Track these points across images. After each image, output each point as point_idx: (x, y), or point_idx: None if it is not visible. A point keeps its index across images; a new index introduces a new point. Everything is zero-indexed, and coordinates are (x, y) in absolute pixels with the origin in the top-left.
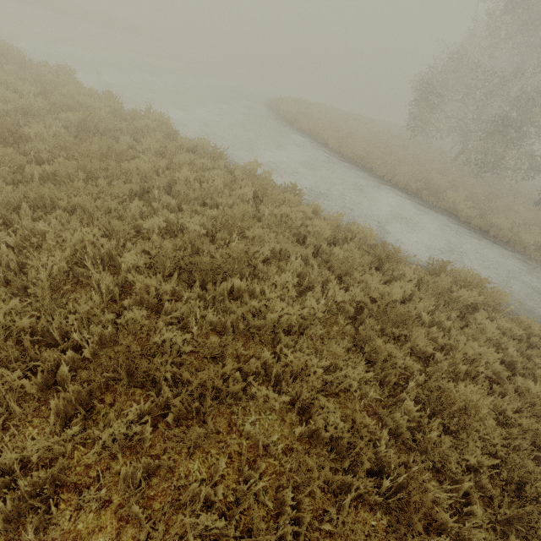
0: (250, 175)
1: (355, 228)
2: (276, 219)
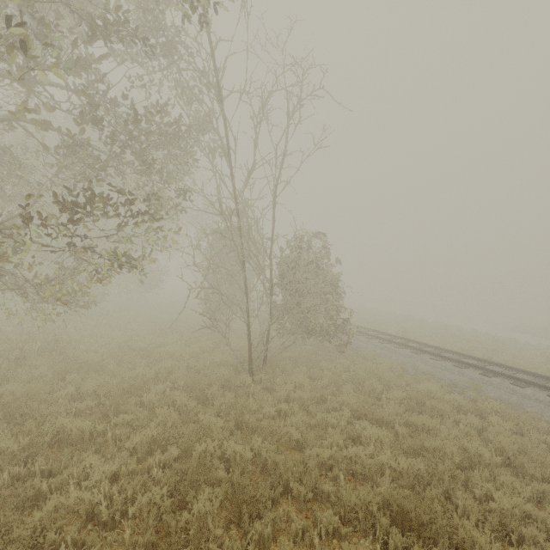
0: (471, 331)
1: (504, 338)
2: (473, 334)
